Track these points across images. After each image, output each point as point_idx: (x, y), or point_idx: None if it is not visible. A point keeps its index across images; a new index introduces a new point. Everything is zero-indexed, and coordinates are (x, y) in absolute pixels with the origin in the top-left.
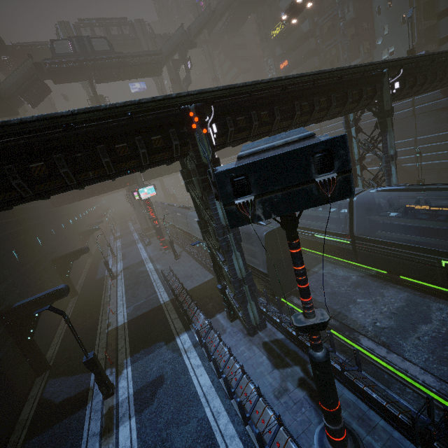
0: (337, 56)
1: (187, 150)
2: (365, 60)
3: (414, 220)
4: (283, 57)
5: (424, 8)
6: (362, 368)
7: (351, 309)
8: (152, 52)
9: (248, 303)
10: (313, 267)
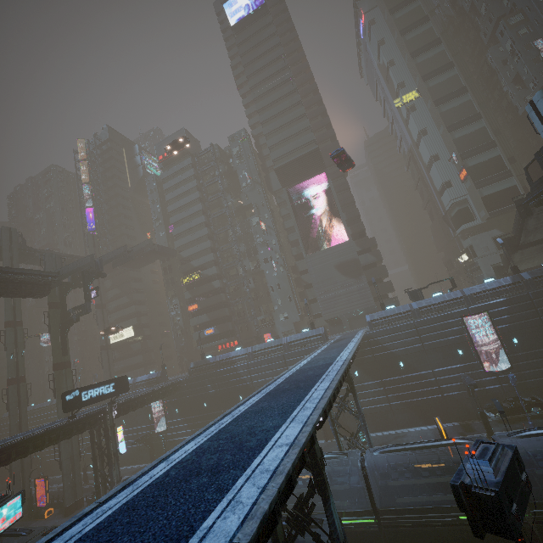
0: (243, 310)
1: None
2: (266, 317)
3: (424, 478)
4: (193, 300)
5: (300, 295)
6: None
7: None
8: (46, 273)
9: None
10: None
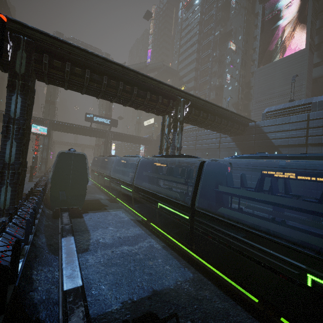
0: None
1: (7, 58)
2: None
3: (155, 173)
4: None
5: (244, 106)
6: (43, 253)
7: (98, 230)
8: None
9: (4, 186)
10: (111, 209)
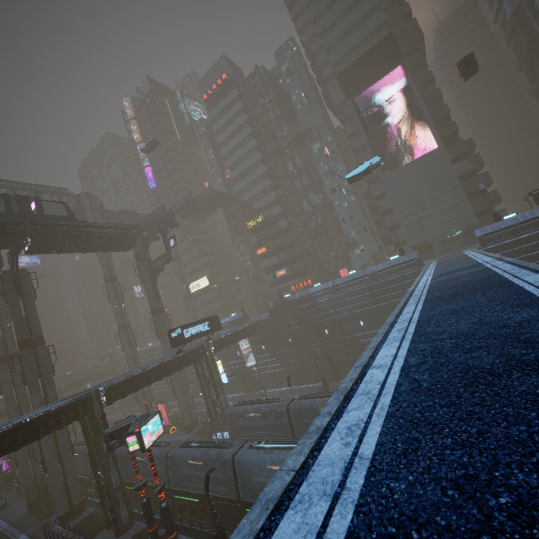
0: (313, 248)
1: None
2: (339, 253)
3: None
4: (260, 244)
5: (376, 224)
6: None
7: None
8: (128, 226)
9: None
10: None
